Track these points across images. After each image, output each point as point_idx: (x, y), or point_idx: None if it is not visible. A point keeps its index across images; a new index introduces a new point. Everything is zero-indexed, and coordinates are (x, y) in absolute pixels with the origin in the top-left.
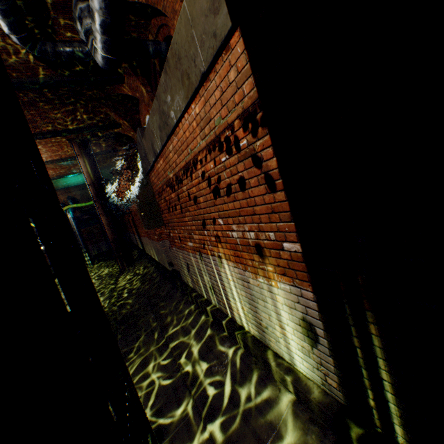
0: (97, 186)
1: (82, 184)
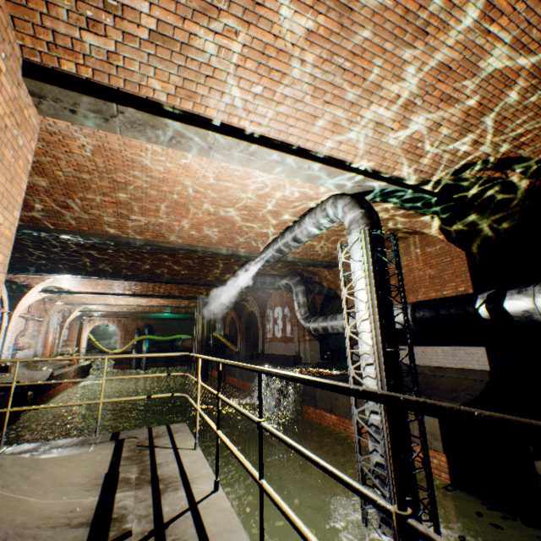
0: (204, 345)
1: (169, 317)
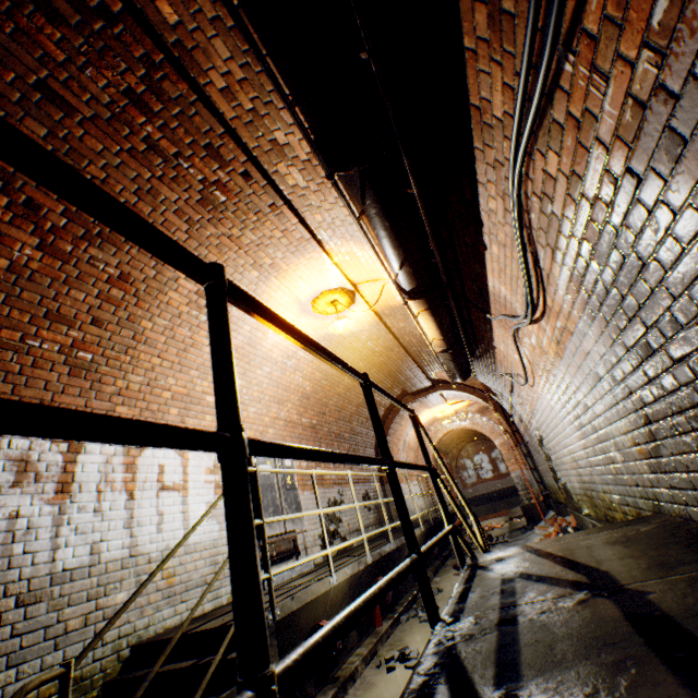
0: None
1: None
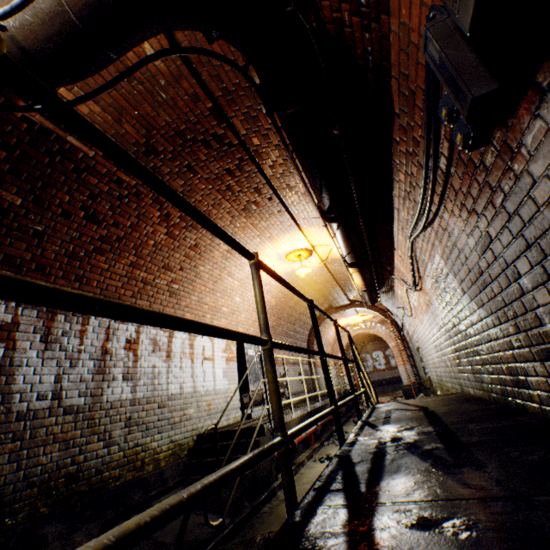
0: None
1: None
